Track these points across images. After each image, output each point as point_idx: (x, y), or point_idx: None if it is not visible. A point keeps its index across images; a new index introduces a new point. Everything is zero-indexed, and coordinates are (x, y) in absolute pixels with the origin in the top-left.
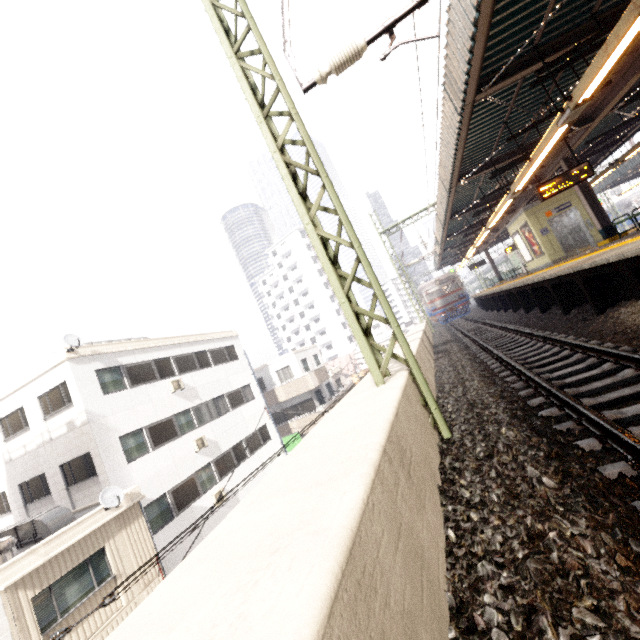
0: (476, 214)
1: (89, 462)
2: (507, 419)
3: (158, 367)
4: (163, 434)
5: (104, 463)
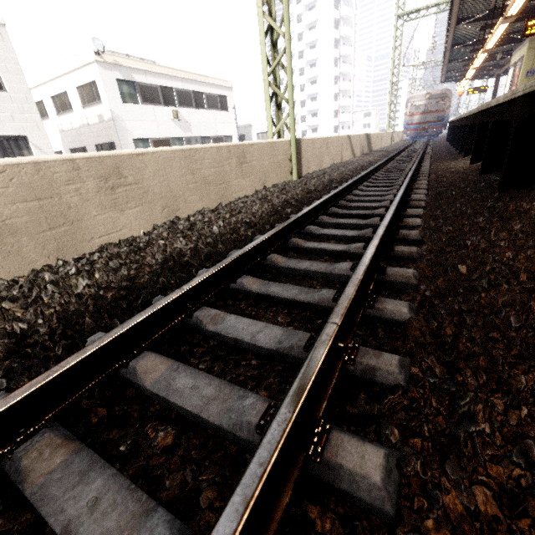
0: (484, 28)
1: (114, 149)
2: (326, 181)
3: (163, 94)
4: None
5: None
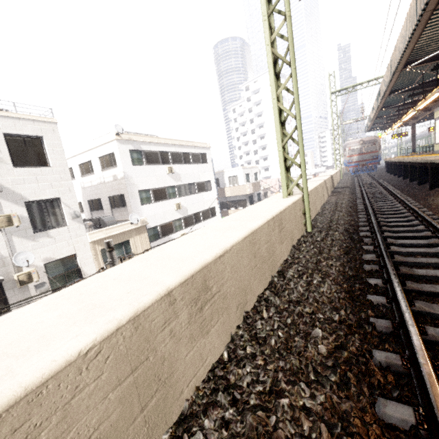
0: (412, 95)
1: (123, 199)
2: (342, 231)
3: (161, 156)
4: (160, 196)
5: (130, 202)
